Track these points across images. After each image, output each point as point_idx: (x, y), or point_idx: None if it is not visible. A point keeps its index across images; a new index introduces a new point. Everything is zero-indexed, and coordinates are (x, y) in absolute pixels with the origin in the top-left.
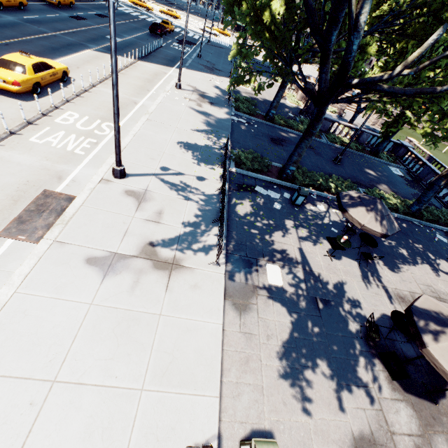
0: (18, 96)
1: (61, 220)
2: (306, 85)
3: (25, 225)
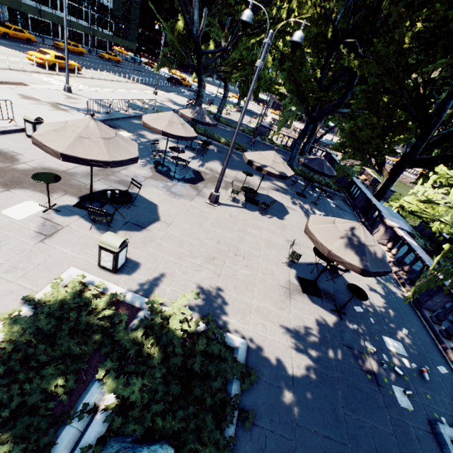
0: (42, 68)
1: (20, 86)
2: (190, 63)
3: (2, 83)
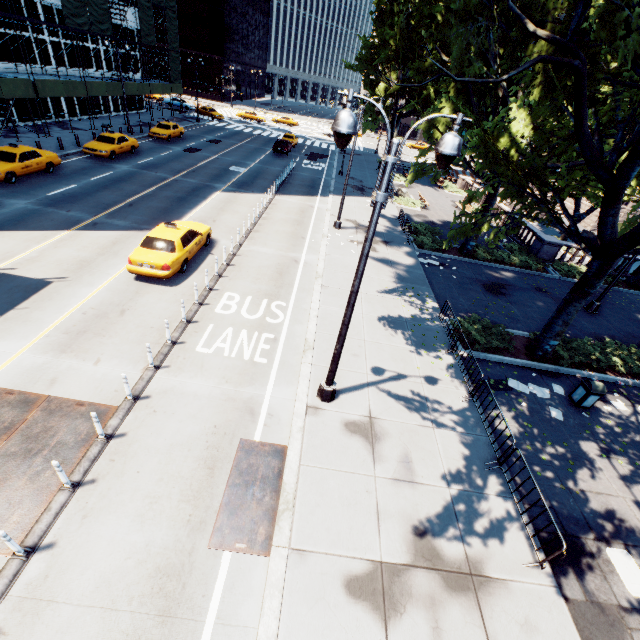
0: (163, 279)
1: (283, 501)
2: (583, 232)
3: (238, 518)
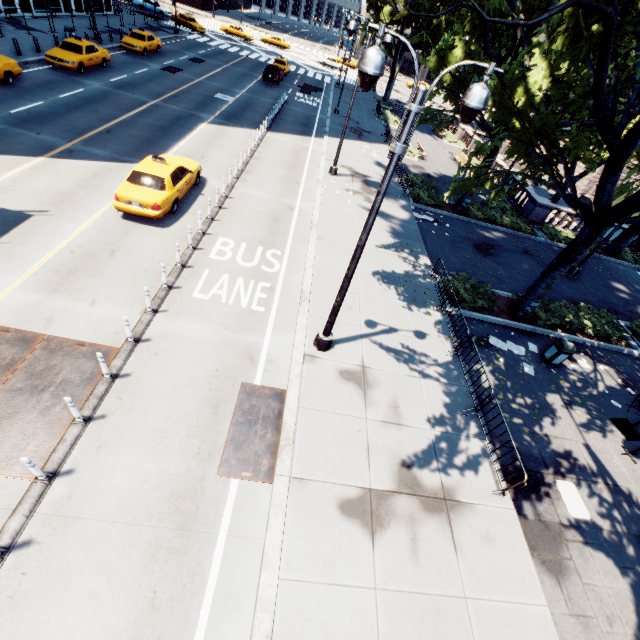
0: (153, 219)
1: (284, 438)
2: (580, 198)
3: (243, 452)
